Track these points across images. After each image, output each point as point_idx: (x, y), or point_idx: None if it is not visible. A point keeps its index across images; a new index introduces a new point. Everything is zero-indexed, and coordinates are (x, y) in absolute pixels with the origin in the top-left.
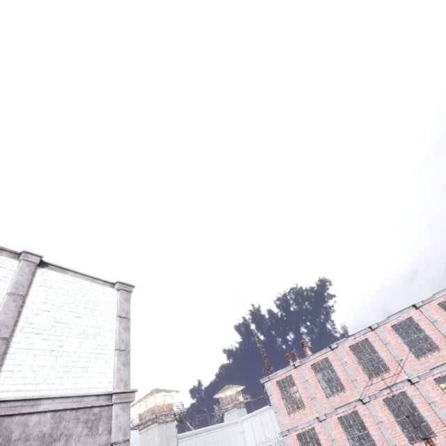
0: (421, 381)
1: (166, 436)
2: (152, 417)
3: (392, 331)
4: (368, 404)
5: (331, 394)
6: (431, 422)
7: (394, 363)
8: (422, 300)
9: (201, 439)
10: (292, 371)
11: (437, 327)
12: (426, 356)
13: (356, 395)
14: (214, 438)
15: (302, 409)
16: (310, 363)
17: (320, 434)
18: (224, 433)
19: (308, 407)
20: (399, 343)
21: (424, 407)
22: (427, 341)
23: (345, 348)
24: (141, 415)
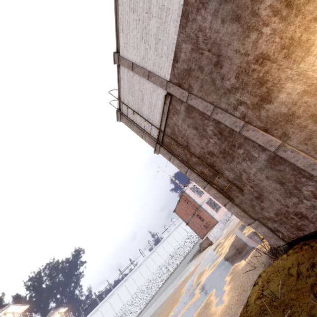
0: None
1: None
2: None
3: None
4: None
5: None
6: None
7: None
8: None
9: None
10: (194, 183)
11: None
12: None
13: None
14: None
15: (204, 194)
16: None
17: (213, 199)
18: None
19: (206, 192)
20: None
21: None
22: None
23: None
24: None
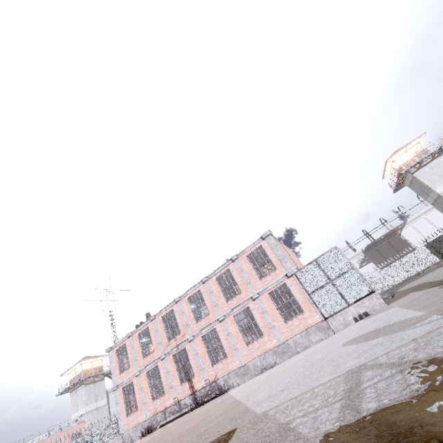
0: (195, 339)
1: (94, 393)
2: (77, 381)
3: (187, 302)
4: (164, 360)
5: (146, 355)
6: (194, 368)
7: (184, 327)
8: (207, 276)
9: None
10: (126, 340)
11: (211, 297)
12: (202, 320)
13: (159, 354)
14: None
15: (128, 369)
16: (138, 333)
17: (135, 386)
18: None
19: (132, 367)
20: (189, 312)
21: (192, 357)
22: (204, 308)
23: (159, 318)
24: (71, 381)
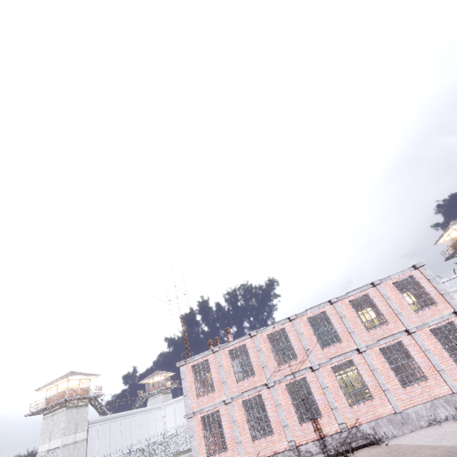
0: (320, 369)
1: (75, 421)
2: (61, 401)
3: (307, 323)
4: (272, 388)
5: (241, 378)
6: (321, 405)
7: (302, 352)
8: (337, 297)
9: (116, 423)
10: (210, 355)
11: (344, 321)
12: (330, 347)
13: (263, 380)
14: (132, 423)
15: (212, 392)
16: (228, 349)
17: (223, 416)
18: (143, 418)
19: (217, 390)
20: (310, 334)
21: (318, 391)
22: (333, 334)
23: (263, 336)
24: (49, 399)
